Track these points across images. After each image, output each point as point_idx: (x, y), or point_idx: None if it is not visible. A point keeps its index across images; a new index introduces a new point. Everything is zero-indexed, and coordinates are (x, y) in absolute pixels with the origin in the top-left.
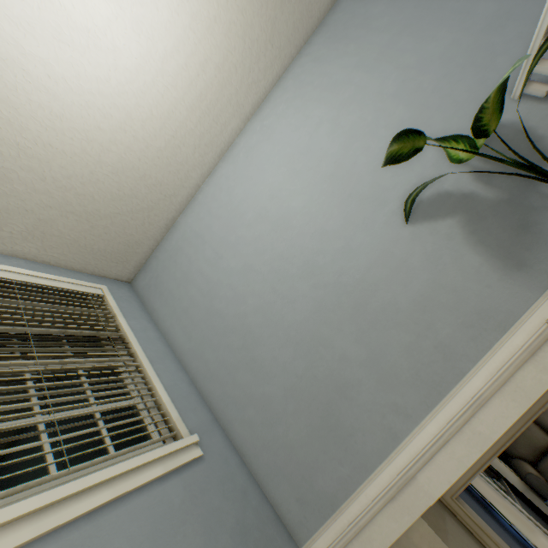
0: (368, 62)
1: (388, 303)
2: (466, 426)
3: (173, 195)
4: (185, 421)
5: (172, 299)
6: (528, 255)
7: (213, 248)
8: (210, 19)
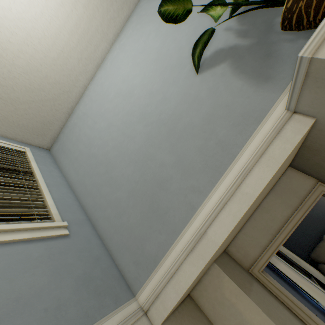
0: None
1: (187, 124)
2: (237, 191)
3: (69, 91)
4: (62, 217)
5: (70, 153)
6: (272, 71)
7: (92, 119)
8: None
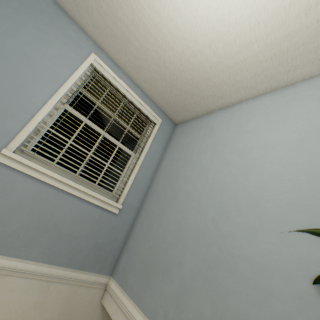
0: None
1: (226, 287)
2: None
3: (220, 97)
4: (126, 197)
5: (176, 148)
6: None
7: (208, 143)
8: None
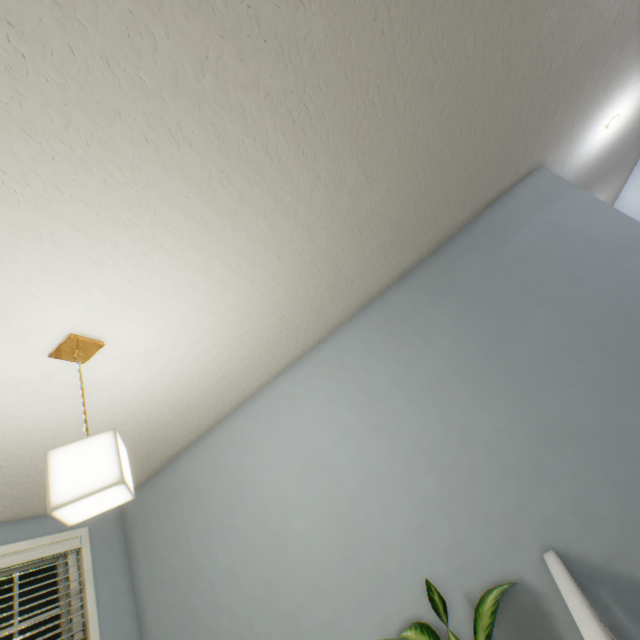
0: (414, 388)
1: None
2: None
3: (179, 440)
4: None
5: (155, 555)
6: None
7: (207, 520)
8: (239, 333)
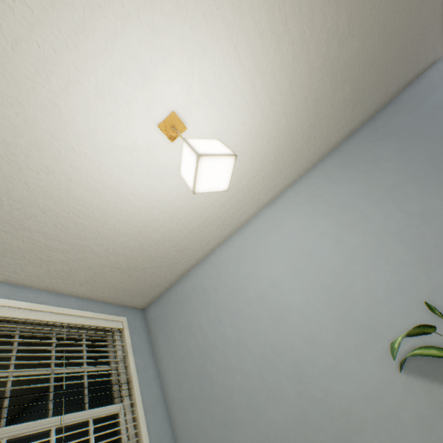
0: (374, 196)
1: None
2: None
3: (193, 255)
4: None
5: (173, 341)
6: None
7: (215, 309)
8: (253, 153)
